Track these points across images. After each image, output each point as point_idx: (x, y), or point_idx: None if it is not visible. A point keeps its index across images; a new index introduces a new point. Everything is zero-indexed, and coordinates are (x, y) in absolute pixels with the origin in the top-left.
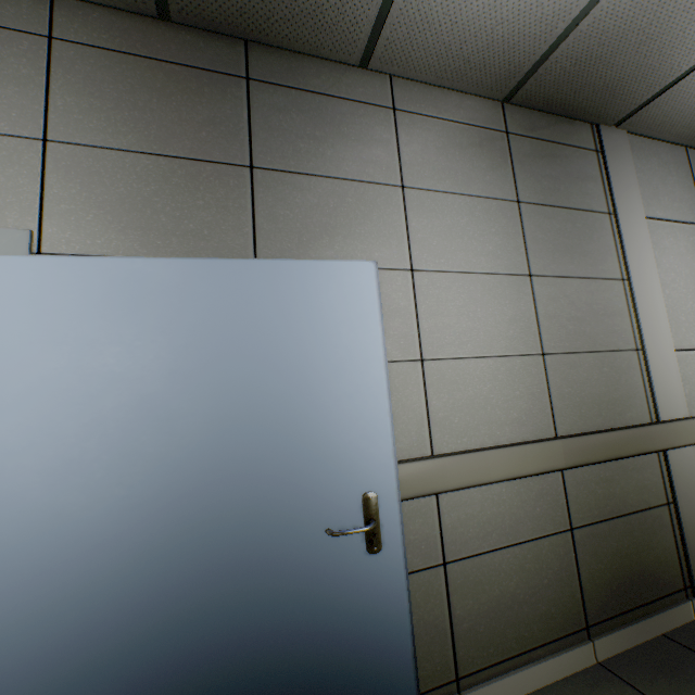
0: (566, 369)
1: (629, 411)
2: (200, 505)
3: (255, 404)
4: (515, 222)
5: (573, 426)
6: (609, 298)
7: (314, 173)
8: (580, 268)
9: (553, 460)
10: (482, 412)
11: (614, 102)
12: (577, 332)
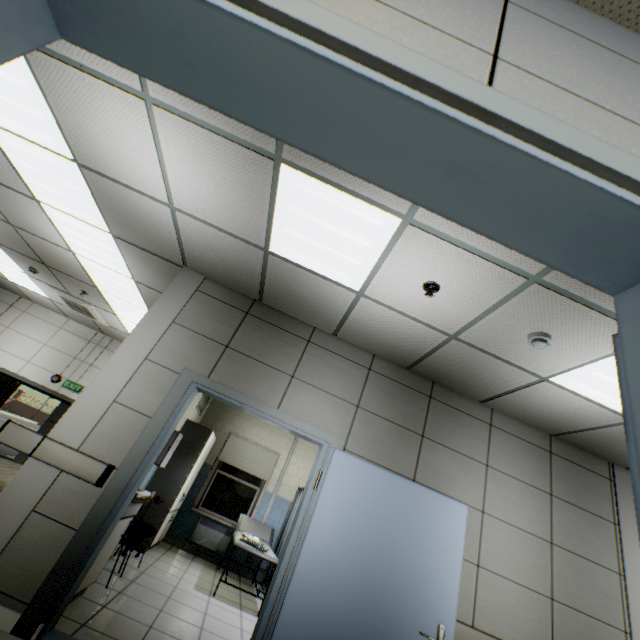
0: (566, 617)
1: None
2: (373, 586)
3: (404, 551)
4: (546, 505)
5: None
6: (607, 582)
7: (447, 445)
8: (587, 552)
9: None
10: (506, 615)
11: (620, 459)
12: (578, 595)
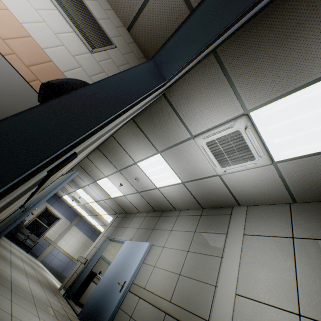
0: (184, 281)
1: (200, 309)
2: (116, 274)
3: (127, 262)
4: (191, 236)
5: (176, 301)
6: (212, 262)
7: (160, 229)
8: (205, 251)
9: (162, 306)
10: (158, 283)
11: (226, 201)
12: (193, 271)
